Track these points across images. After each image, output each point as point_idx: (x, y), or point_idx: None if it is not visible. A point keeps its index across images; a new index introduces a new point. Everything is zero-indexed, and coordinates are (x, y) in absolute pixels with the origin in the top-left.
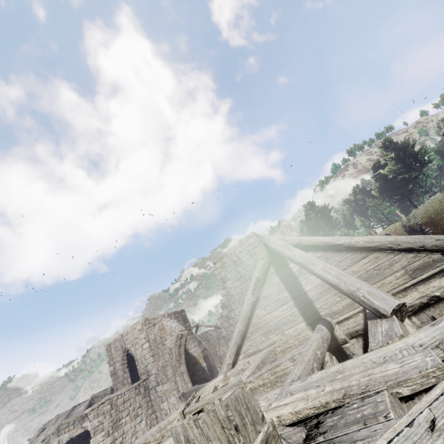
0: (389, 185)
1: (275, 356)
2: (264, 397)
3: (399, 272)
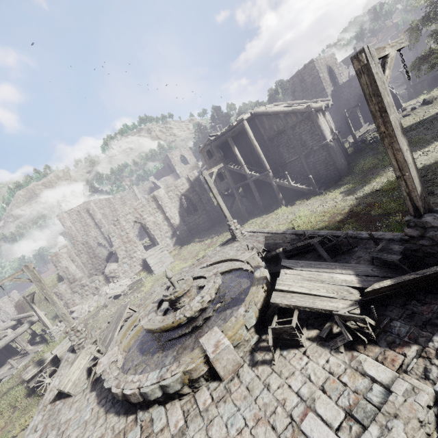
0: None
1: None
2: None
3: None
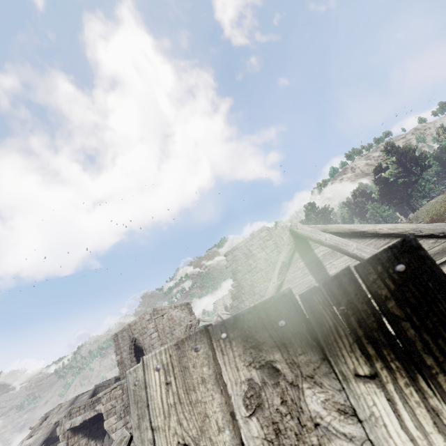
0: (389, 188)
1: None
2: None
3: None
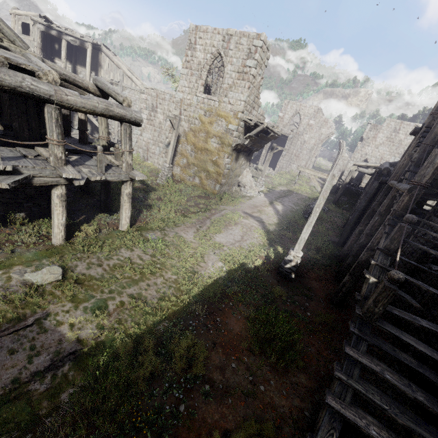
0: None
1: None
2: None
3: None
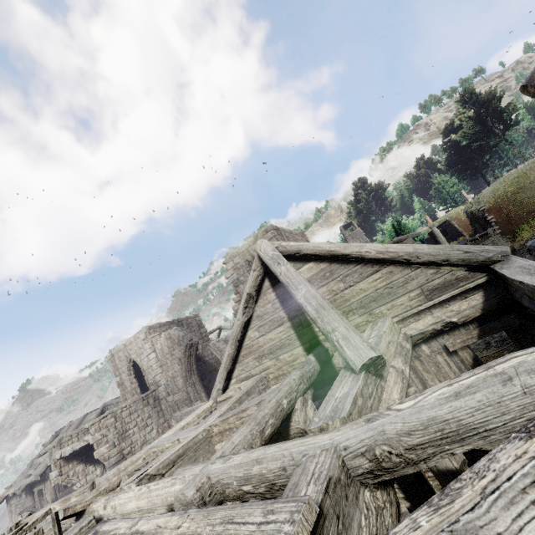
0: (460, 156)
1: (268, 383)
2: (182, 476)
3: (415, 292)
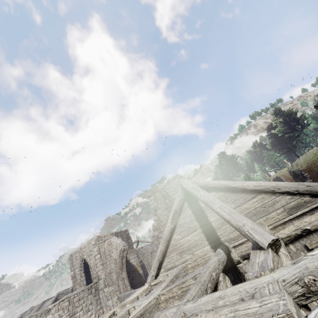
0: (279, 141)
1: (187, 271)
2: (164, 314)
3: (280, 209)
